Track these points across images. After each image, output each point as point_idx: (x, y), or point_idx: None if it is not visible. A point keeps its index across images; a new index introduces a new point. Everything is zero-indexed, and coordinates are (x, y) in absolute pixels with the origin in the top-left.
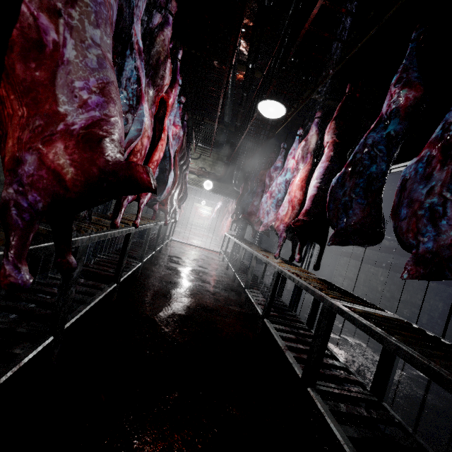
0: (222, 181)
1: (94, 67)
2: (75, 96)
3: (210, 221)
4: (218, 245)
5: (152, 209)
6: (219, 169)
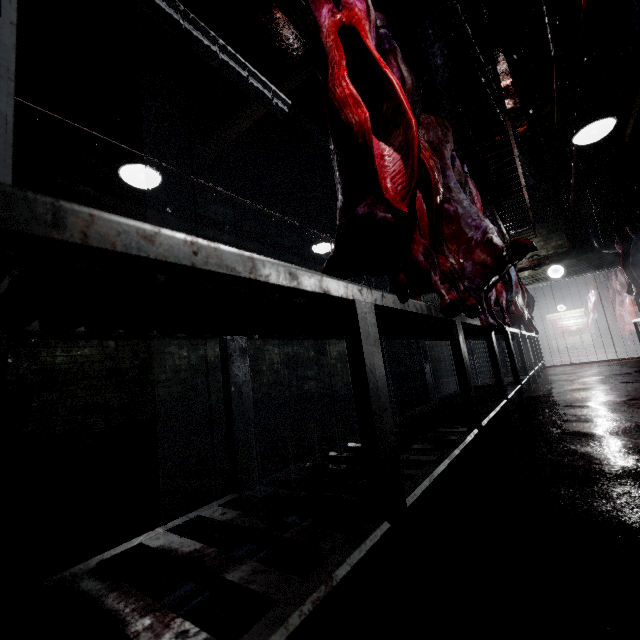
0: (574, 256)
1: (469, 210)
2: (469, 227)
3: (592, 328)
4: (633, 352)
5: (508, 313)
6: (560, 242)
